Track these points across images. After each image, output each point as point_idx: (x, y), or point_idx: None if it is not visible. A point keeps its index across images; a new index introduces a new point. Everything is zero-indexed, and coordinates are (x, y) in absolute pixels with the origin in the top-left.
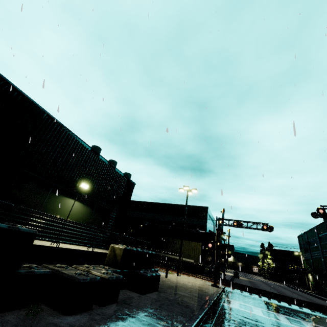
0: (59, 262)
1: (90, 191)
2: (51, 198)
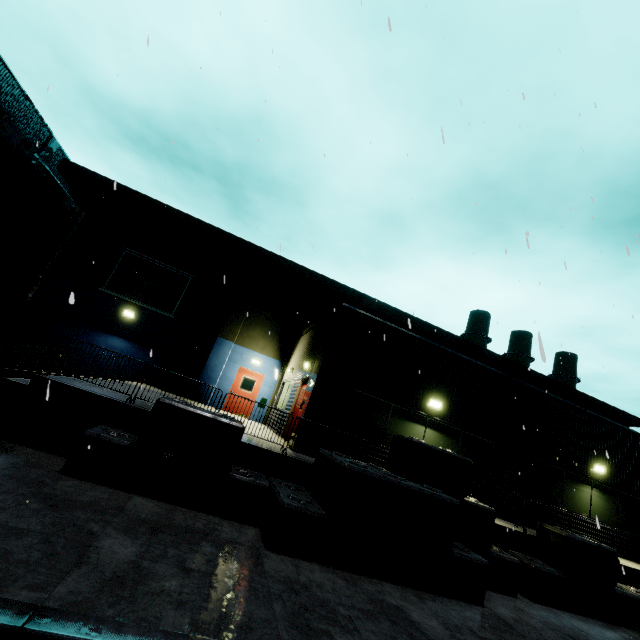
0: (624, 582)
1: (605, 474)
2: (566, 488)
